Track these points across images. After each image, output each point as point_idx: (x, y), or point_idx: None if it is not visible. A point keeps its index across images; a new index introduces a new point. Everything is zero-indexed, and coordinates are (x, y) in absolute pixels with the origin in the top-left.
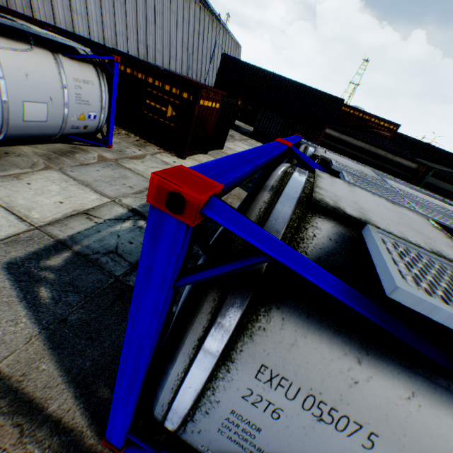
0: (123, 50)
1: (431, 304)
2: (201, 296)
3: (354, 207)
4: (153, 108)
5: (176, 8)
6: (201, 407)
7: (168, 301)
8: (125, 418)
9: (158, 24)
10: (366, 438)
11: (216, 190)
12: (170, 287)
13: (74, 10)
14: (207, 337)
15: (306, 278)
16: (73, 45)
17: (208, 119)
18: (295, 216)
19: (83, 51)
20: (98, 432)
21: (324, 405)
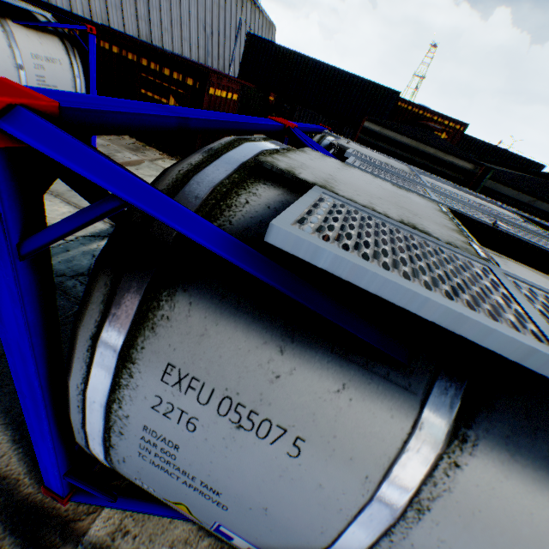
0: (118, 29)
1: (312, 243)
2: (93, 283)
3: (323, 176)
4: (150, 100)
5: None
6: (114, 427)
7: (23, 280)
8: (50, 455)
9: None
10: (292, 445)
11: (35, 103)
12: (10, 255)
13: None
14: (101, 335)
15: (172, 227)
16: (26, 7)
17: None
18: (229, 181)
19: (45, 18)
20: (39, 480)
21: (243, 408)
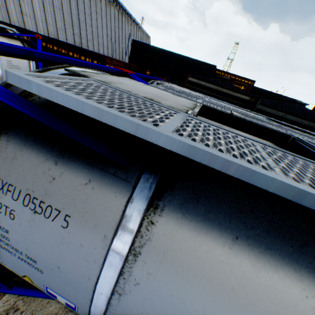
0: (63, 40)
1: (26, 78)
2: None
3: (112, 81)
4: None
5: (101, 12)
6: None
7: None
8: None
9: (88, 22)
10: (64, 220)
11: None
12: None
13: (25, 14)
14: None
15: None
16: (1, 26)
17: None
18: None
19: (13, 31)
20: None
21: (37, 200)
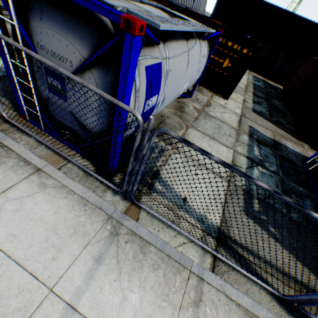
0: None
1: None
2: None
3: None
4: (211, 60)
5: None
6: None
7: None
8: None
9: None
10: None
11: None
12: None
13: None
14: None
15: None
16: (212, 31)
17: None
18: None
19: None
20: None
21: None
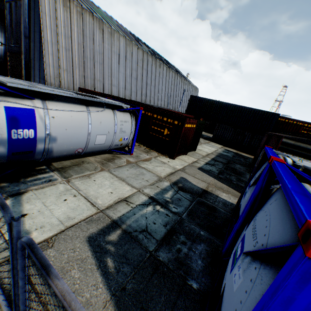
0: (134, 99)
1: None
2: None
3: None
4: (155, 130)
5: (162, 76)
6: None
7: None
8: None
9: (153, 84)
10: None
11: None
12: None
13: (113, 84)
14: None
15: None
16: (123, 105)
17: (188, 134)
18: None
19: (125, 106)
20: None
21: None
